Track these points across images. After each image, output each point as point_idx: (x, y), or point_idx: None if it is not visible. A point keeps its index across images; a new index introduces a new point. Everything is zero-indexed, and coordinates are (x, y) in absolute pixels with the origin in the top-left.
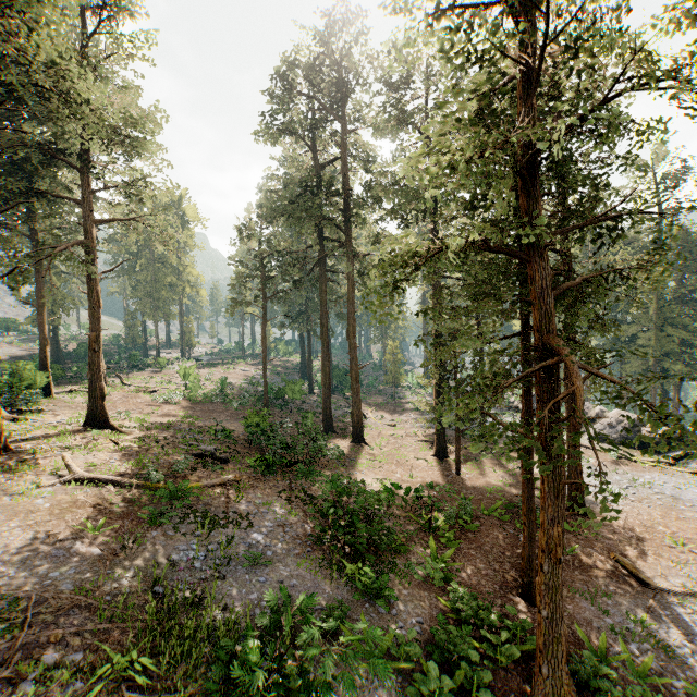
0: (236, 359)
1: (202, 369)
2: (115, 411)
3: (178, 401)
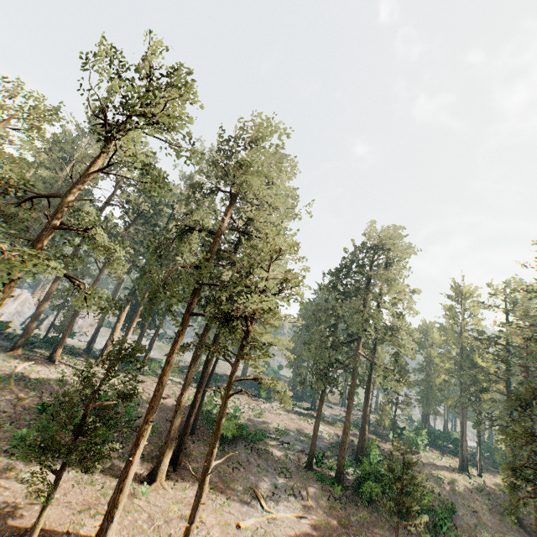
0: (335, 421)
1: (284, 411)
2: (144, 386)
3: (189, 403)
